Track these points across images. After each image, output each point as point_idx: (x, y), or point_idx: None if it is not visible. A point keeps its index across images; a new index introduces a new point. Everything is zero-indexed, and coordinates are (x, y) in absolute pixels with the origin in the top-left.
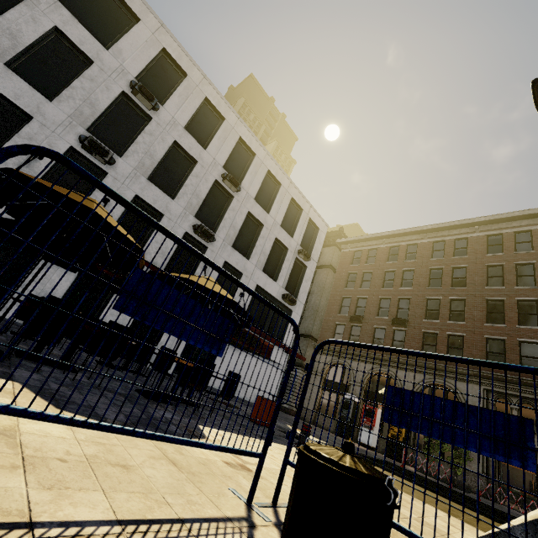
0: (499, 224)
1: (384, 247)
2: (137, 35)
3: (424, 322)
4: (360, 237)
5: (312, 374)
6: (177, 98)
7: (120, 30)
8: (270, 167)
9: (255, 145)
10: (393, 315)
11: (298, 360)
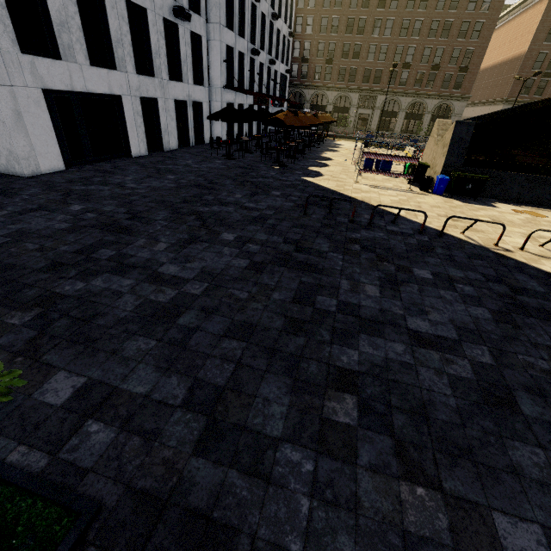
0: None
1: None
2: None
3: (341, 61)
4: None
5: None
6: None
7: None
8: None
9: None
10: (326, 56)
11: None
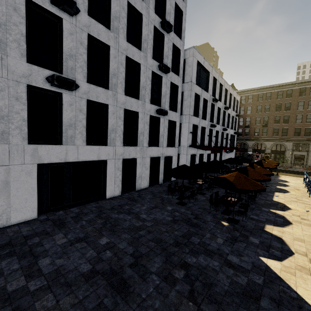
0: (305, 83)
1: (256, 94)
2: (210, 79)
3: (274, 125)
4: (244, 90)
5: None
6: (216, 91)
7: (206, 81)
8: (230, 91)
9: (227, 86)
10: (262, 123)
11: None
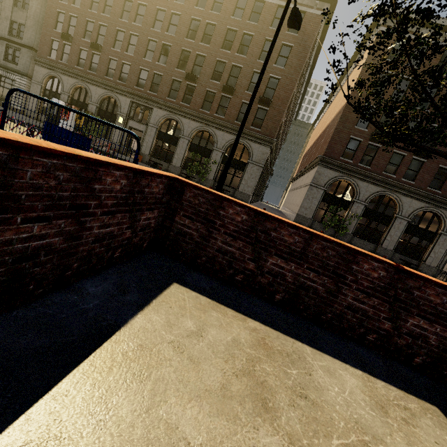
0: None
1: None
2: None
3: (112, 50)
4: None
5: (34, 83)
6: None
7: None
8: None
9: None
10: (94, 40)
11: (25, 70)
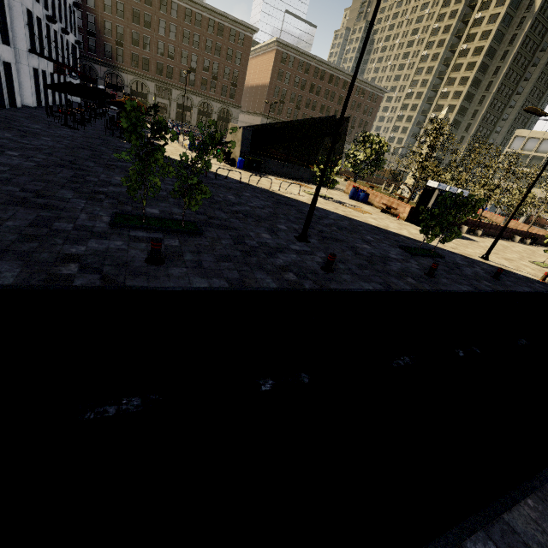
0: None
1: None
2: None
3: (133, 47)
4: None
5: None
6: None
7: None
8: None
9: None
10: (115, 38)
11: None
